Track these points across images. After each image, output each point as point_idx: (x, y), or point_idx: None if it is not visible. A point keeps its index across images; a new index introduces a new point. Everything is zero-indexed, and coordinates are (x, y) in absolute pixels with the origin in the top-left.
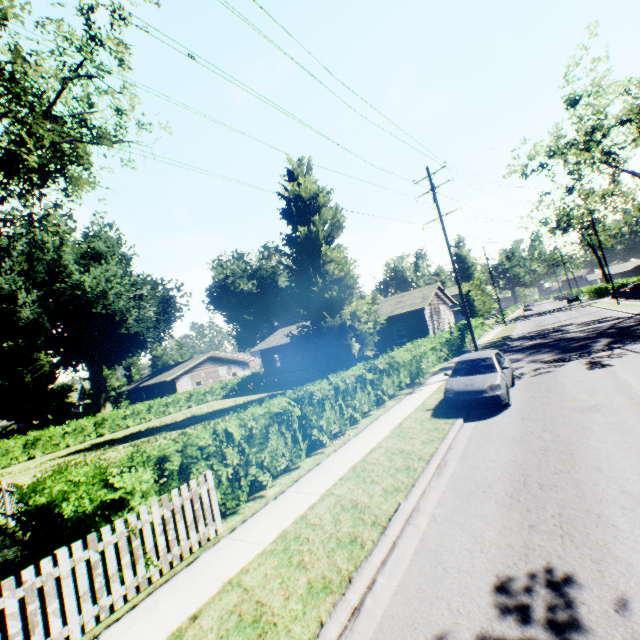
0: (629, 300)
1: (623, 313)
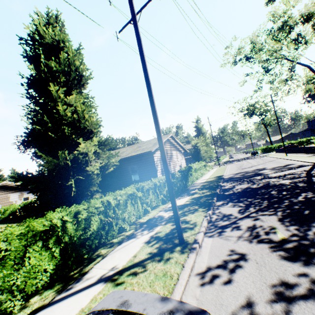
0: (290, 153)
1: (300, 161)
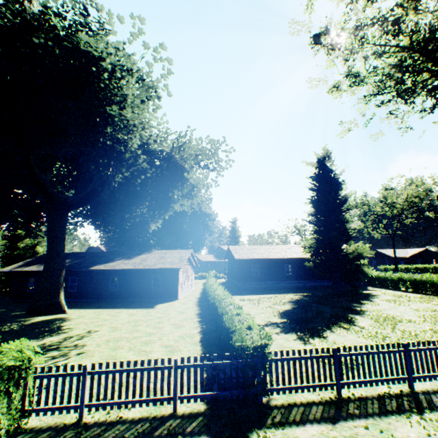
0: None
1: None
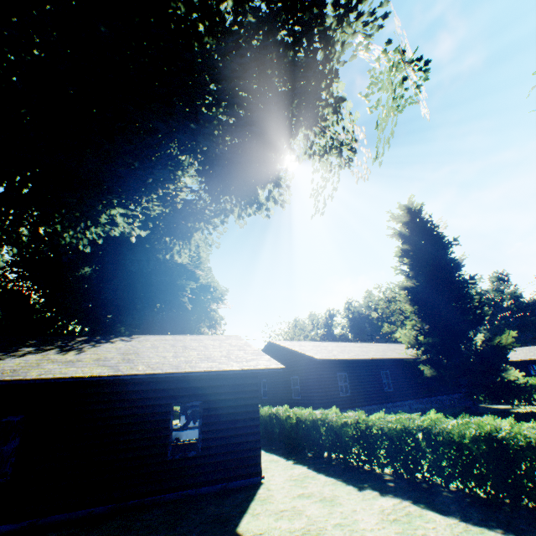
0: None
1: None
